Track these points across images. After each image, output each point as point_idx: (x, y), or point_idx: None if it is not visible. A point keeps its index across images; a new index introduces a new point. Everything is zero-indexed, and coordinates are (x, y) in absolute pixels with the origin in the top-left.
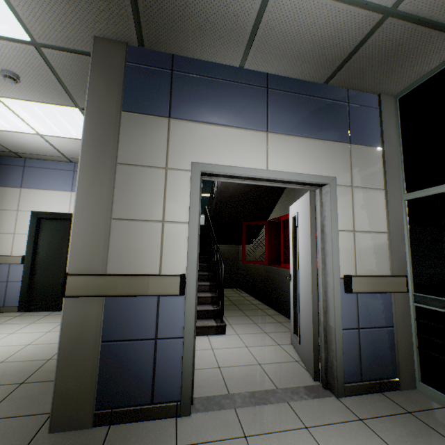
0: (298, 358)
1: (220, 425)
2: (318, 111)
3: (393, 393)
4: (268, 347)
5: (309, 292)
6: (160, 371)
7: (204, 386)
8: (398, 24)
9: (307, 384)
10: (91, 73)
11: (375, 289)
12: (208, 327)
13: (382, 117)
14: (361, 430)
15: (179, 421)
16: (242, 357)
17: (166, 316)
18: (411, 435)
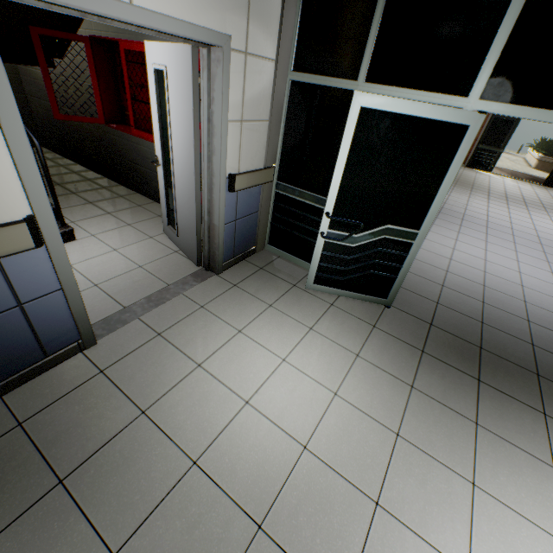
0: (177, 248)
1: (133, 337)
2: None
3: (252, 257)
4: (141, 244)
5: (191, 191)
6: (44, 330)
7: (91, 312)
8: None
9: (193, 272)
10: None
11: (252, 184)
12: None
13: None
14: (237, 293)
15: (89, 353)
16: (117, 265)
17: (24, 277)
18: (263, 284)
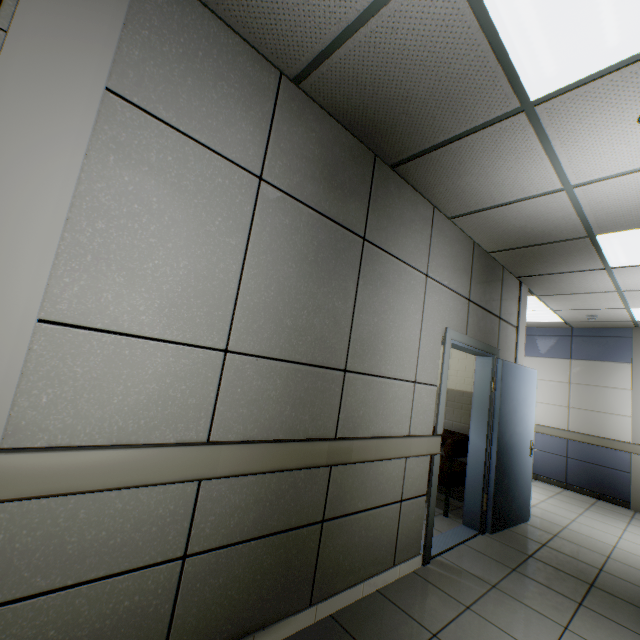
0: None
1: None
2: None
3: None
4: None
5: None
6: None
7: None
8: None
9: None
10: None
11: None
12: None
13: None
14: None
15: None
16: None
17: None
18: None
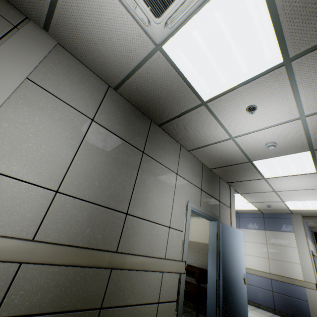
0: None
1: None
2: (310, 234)
3: None
4: None
5: None
6: None
7: None
8: None
9: None
10: (302, 224)
11: None
12: None
13: (313, 237)
14: None
15: None
16: None
17: None
18: None
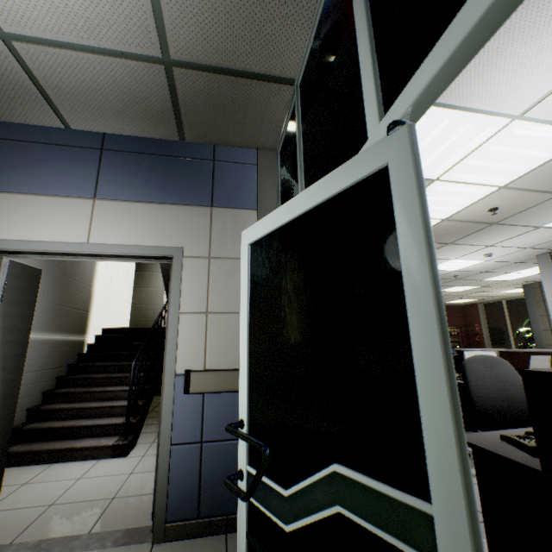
0: None
1: None
2: (170, 172)
3: None
4: None
5: None
6: None
7: None
8: (192, 74)
9: (139, 525)
10: None
11: (226, 387)
12: (101, 447)
13: (258, 175)
14: None
15: None
16: (103, 489)
17: None
18: None
